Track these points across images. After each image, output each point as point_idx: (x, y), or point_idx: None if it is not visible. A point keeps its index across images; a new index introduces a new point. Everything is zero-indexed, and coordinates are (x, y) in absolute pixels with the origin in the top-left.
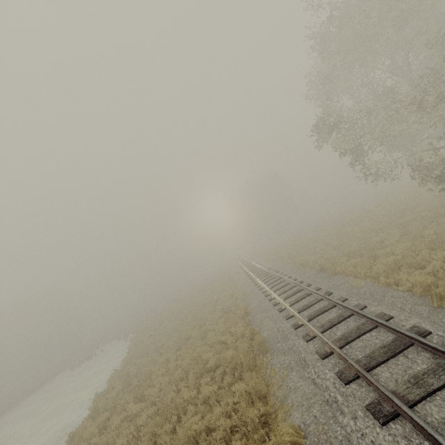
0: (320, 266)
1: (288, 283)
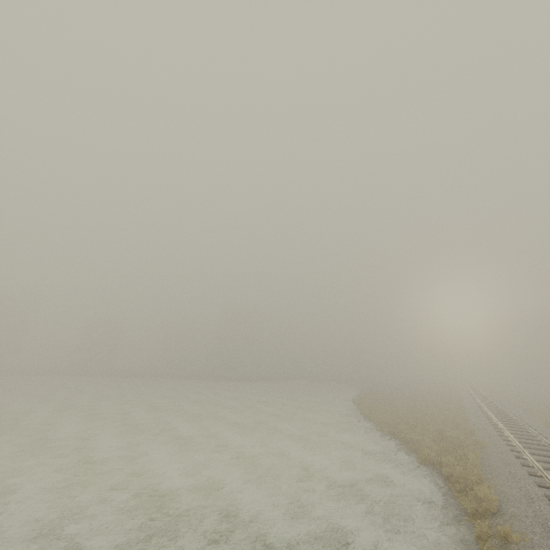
0: (527, 409)
1: (497, 406)
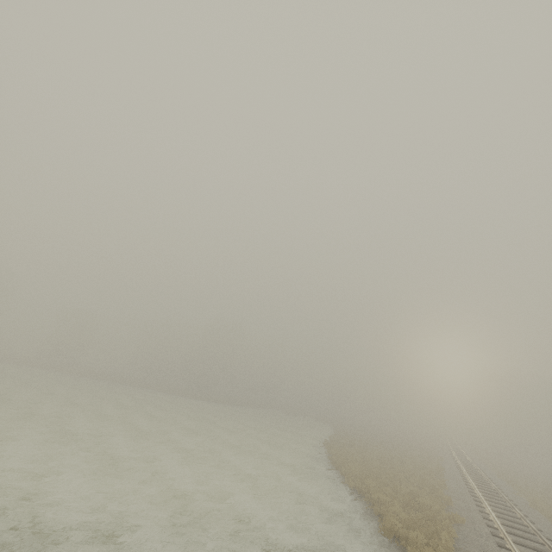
0: (512, 482)
1: (479, 473)
